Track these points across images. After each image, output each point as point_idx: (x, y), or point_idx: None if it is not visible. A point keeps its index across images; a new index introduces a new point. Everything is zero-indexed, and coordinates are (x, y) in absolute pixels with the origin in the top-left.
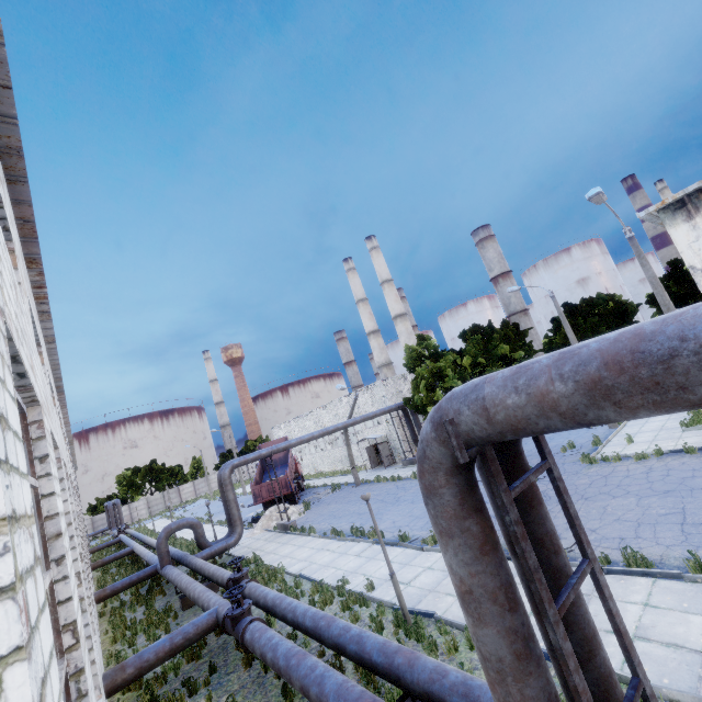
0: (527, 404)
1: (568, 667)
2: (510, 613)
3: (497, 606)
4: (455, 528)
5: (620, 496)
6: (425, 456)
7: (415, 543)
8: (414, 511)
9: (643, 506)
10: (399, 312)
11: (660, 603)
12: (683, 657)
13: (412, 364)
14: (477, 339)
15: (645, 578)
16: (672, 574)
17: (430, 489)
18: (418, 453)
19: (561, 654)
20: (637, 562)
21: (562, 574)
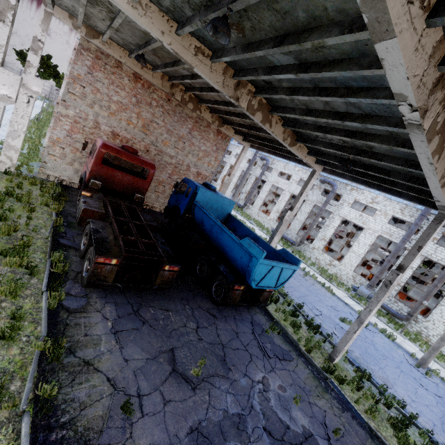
0: None
1: None
2: None
3: None
4: None
5: None
6: None
7: None
8: None
9: None
10: None
11: None
12: None
13: None
14: None
15: None
16: None
17: None
18: None
19: None
20: None
21: None
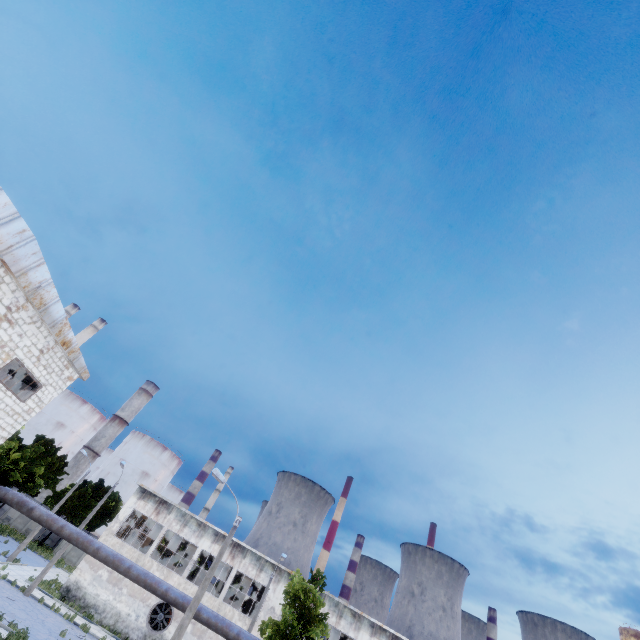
0: (11, 498)
1: None
2: None
3: None
4: None
5: None
6: None
7: None
8: None
9: None
10: None
11: None
12: None
13: None
14: (41, 450)
15: None
16: None
17: None
18: None
19: None
20: None
21: None
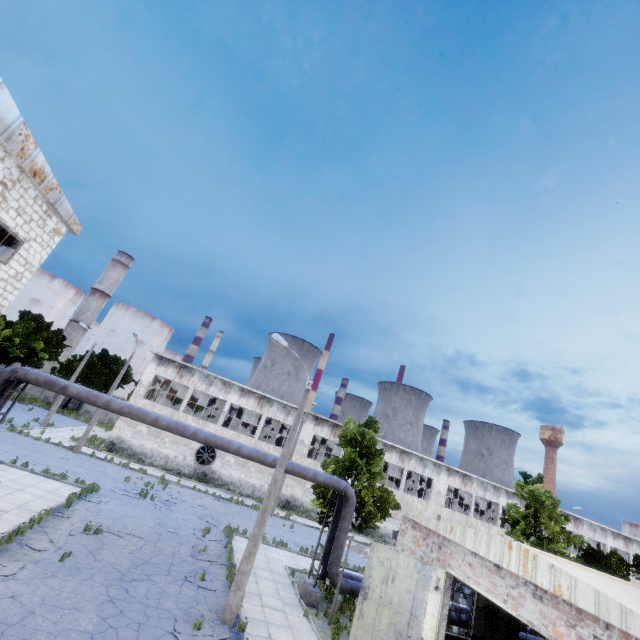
0: (35, 378)
1: None
2: None
3: None
4: None
5: (10, 444)
6: (2, 374)
7: None
8: None
9: (16, 449)
10: None
11: None
12: None
13: None
14: (31, 326)
15: None
16: (3, 462)
17: None
18: (0, 372)
19: None
20: None
21: None
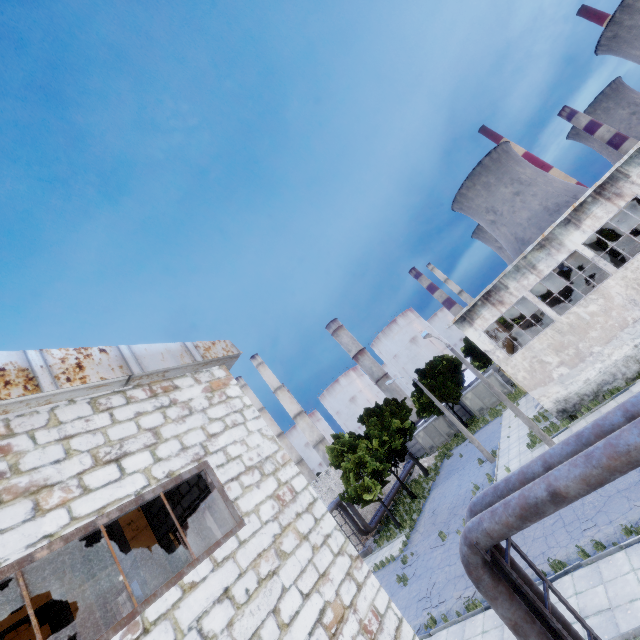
0: (503, 528)
1: (564, 635)
2: (534, 624)
3: (528, 623)
4: (496, 593)
5: None
6: (469, 563)
7: (420, 633)
8: (399, 603)
9: (540, 522)
10: (297, 411)
11: (581, 588)
12: (605, 616)
13: (337, 461)
14: (374, 421)
15: (567, 575)
16: (577, 565)
17: (478, 579)
18: (464, 562)
19: (559, 631)
20: (558, 566)
21: (539, 594)
